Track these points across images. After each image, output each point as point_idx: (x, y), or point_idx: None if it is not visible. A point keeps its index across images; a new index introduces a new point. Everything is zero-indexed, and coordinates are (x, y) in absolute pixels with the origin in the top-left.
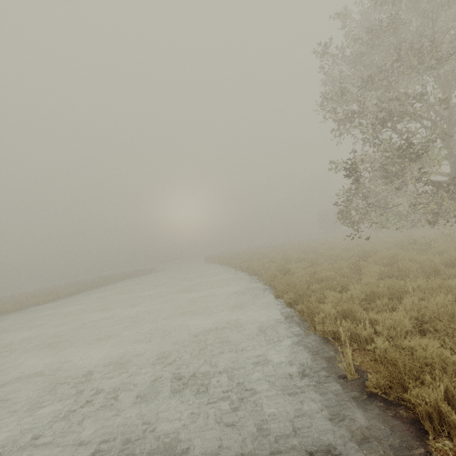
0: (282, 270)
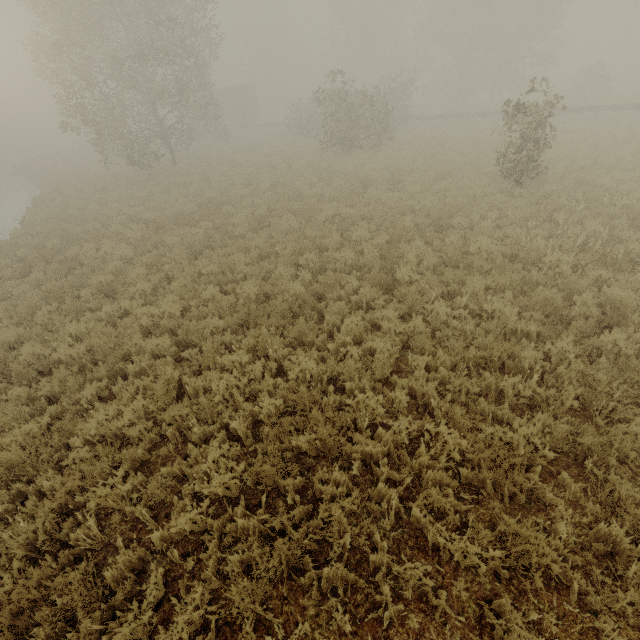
0: (54, 188)
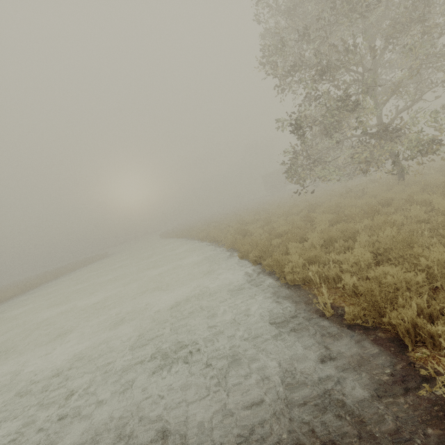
0: (241, 232)
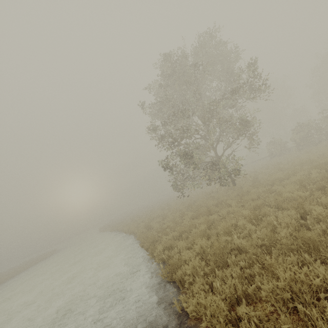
0: (146, 227)
